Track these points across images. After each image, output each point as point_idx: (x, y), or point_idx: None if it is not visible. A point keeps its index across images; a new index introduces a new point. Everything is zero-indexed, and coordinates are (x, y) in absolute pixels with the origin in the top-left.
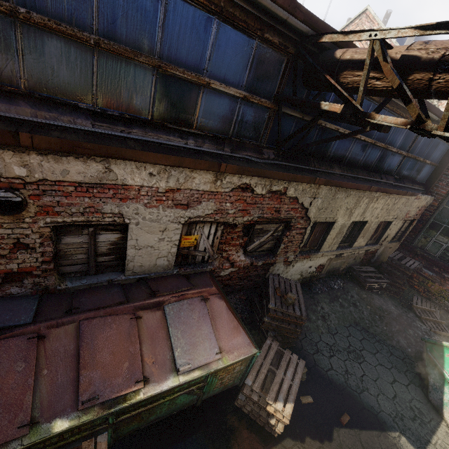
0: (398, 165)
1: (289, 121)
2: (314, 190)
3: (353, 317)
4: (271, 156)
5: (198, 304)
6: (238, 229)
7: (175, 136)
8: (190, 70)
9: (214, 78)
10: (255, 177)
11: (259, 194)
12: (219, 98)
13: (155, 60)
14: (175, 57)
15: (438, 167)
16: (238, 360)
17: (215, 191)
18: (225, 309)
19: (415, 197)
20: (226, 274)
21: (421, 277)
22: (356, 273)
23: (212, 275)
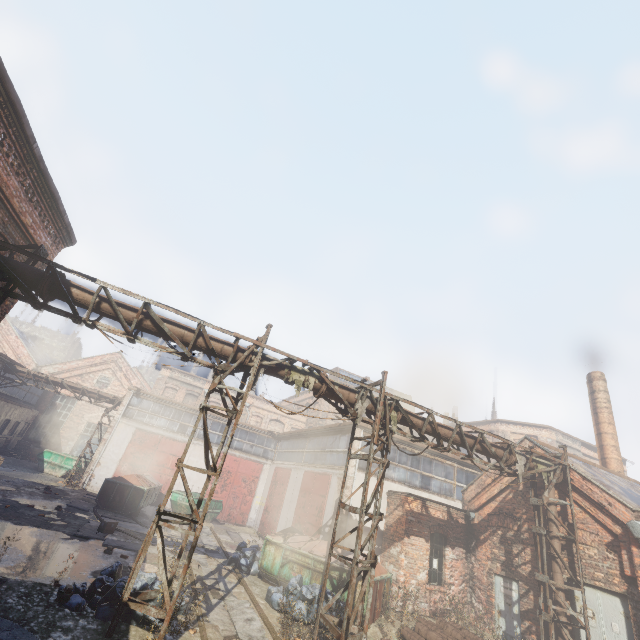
0: (25, 395)
1: None
2: None
3: (6, 462)
4: None
5: None
6: None
7: None
8: None
9: None
10: None
11: None
12: None
13: None
14: None
15: (41, 397)
16: None
17: None
18: None
19: (32, 410)
20: None
21: (35, 452)
22: (2, 450)
23: None
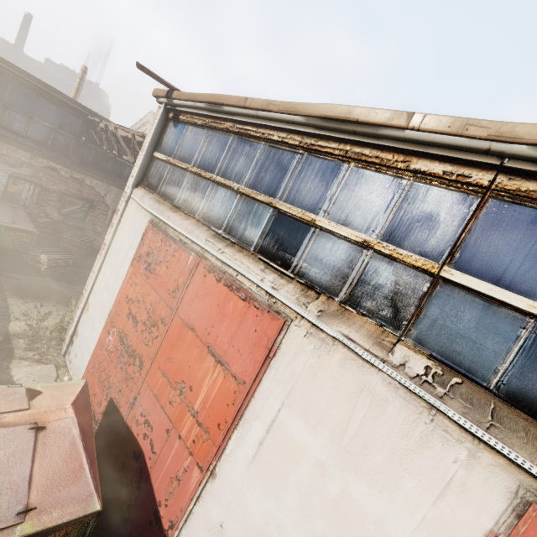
0: None
1: (88, 148)
2: (107, 187)
3: None
4: (76, 161)
5: (8, 207)
6: (53, 195)
7: (10, 133)
8: (22, 110)
9: (36, 117)
10: (59, 165)
11: (64, 176)
12: (40, 125)
13: (3, 102)
14: (14, 104)
15: None
16: (23, 229)
17: (32, 164)
18: (25, 215)
19: None
20: (44, 223)
21: None
22: None
23: (30, 216)
